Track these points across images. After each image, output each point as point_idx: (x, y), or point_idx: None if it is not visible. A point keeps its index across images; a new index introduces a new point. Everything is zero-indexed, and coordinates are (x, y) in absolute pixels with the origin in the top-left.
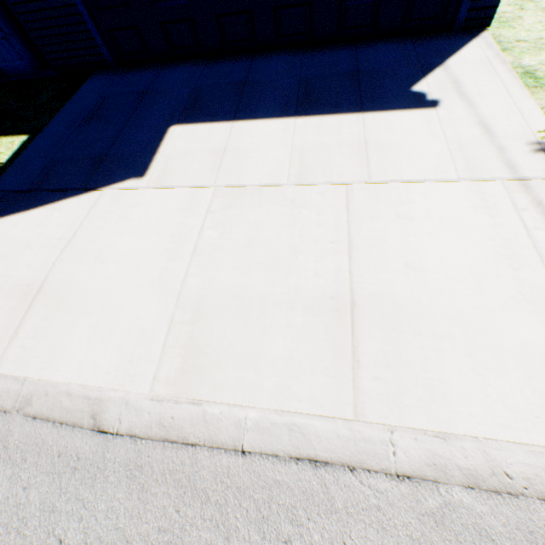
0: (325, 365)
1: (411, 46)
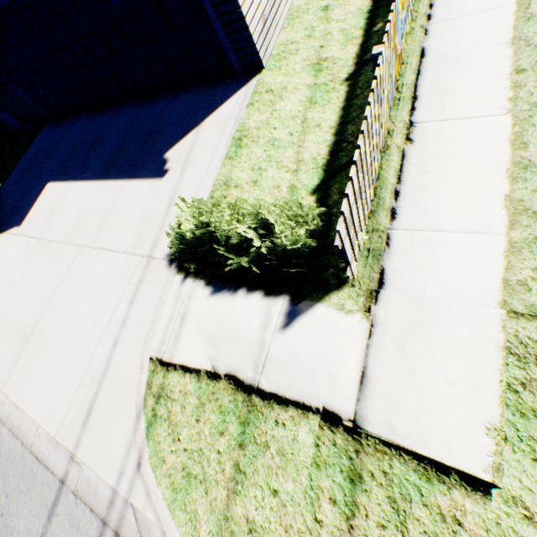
0: (9, 362)
1: (200, 98)
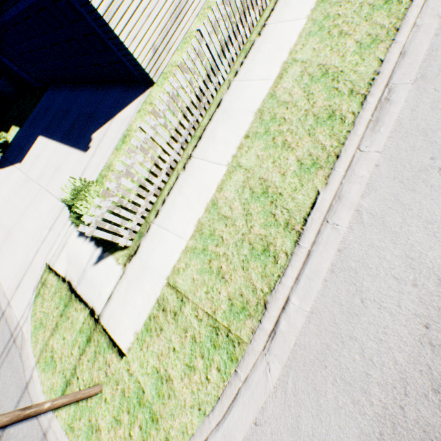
0: None
1: (121, 95)
